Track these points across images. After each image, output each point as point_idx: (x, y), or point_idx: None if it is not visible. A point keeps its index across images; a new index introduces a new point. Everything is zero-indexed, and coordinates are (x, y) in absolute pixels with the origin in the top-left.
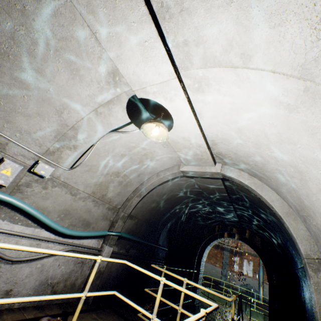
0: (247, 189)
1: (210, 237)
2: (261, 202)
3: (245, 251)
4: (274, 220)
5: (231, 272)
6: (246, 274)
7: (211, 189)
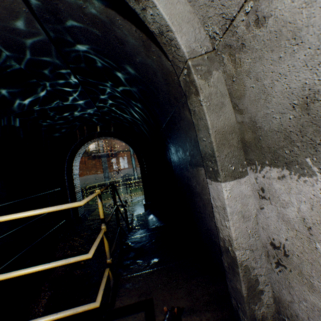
0: (74, 1)
1: (75, 147)
2: (108, 35)
3: (119, 151)
4: (133, 72)
5: (112, 172)
6: (123, 168)
7: (8, 30)
